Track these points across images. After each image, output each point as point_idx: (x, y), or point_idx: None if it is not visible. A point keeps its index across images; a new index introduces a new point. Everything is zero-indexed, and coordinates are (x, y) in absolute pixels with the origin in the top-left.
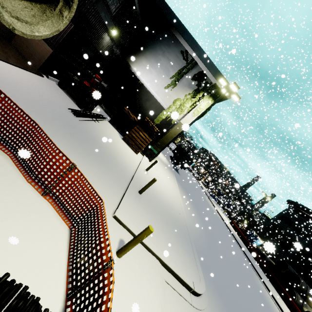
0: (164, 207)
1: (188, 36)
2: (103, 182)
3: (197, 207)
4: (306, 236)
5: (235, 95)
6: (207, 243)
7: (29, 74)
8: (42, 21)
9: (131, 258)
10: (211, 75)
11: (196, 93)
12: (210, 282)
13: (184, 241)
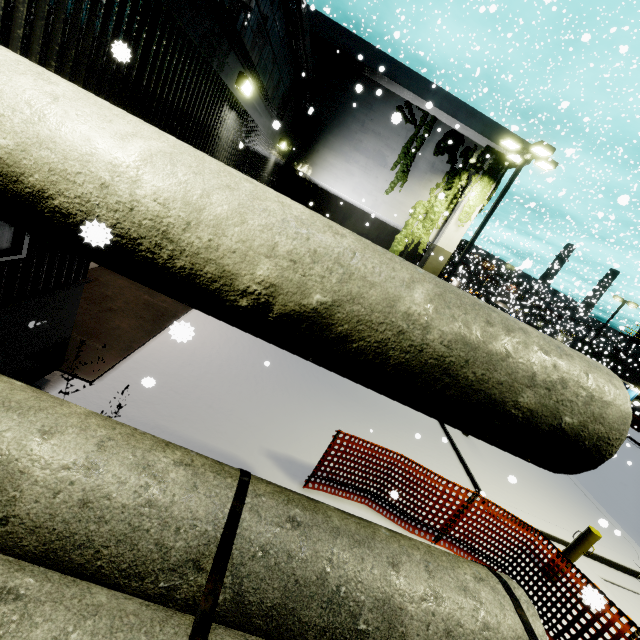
0: None
1: (408, 75)
2: (427, 452)
3: None
4: None
5: (544, 162)
6: None
7: None
8: None
9: None
10: (475, 133)
11: (452, 179)
12: (636, 539)
13: (565, 484)
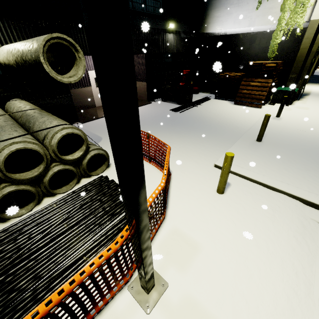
0: None
1: None
2: (203, 145)
3: None
4: None
5: None
6: None
7: (143, 107)
8: (78, 69)
9: (239, 195)
10: None
11: None
12: None
13: None
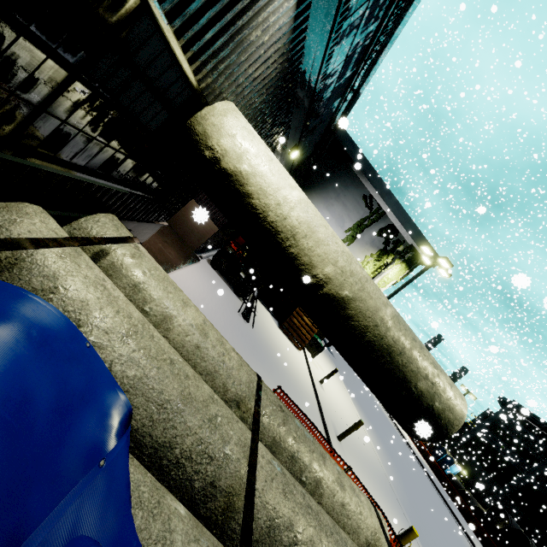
0: (360, 452)
1: (378, 180)
2: None
3: (372, 421)
4: (533, 462)
5: (444, 270)
6: (407, 497)
7: (195, 270)
8: None
9: None
10: (406, 233)
11: (382, 255)
12: None
13: (396, 508)
